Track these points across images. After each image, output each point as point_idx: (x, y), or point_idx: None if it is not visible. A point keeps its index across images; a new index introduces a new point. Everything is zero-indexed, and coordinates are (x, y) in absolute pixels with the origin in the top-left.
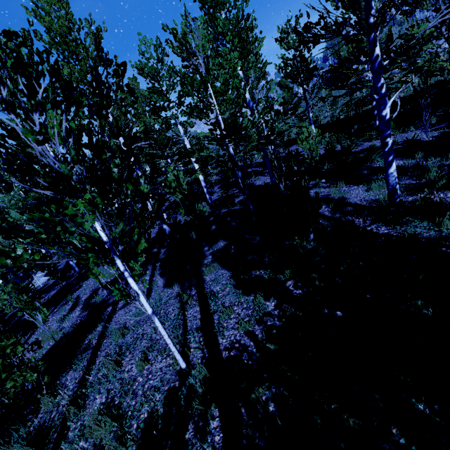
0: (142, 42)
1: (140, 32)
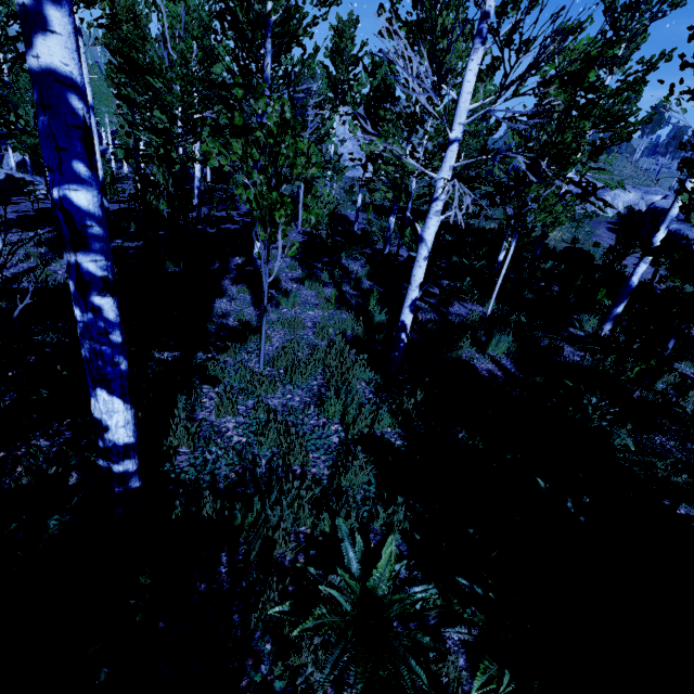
0: None
1: None
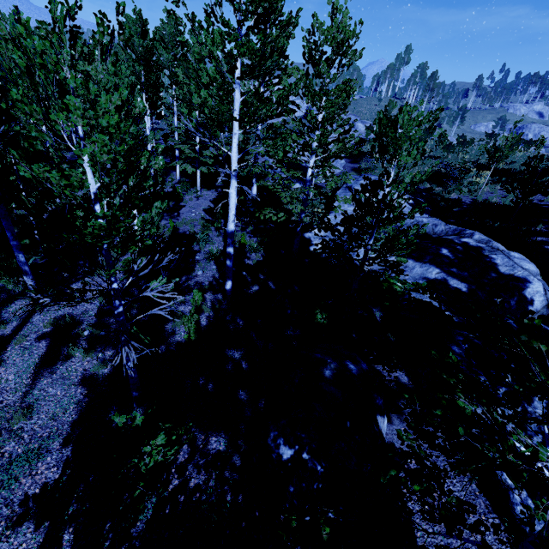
0: None
1: None
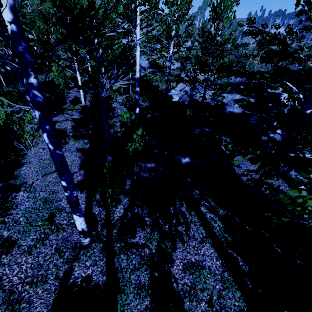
0: None
1: None
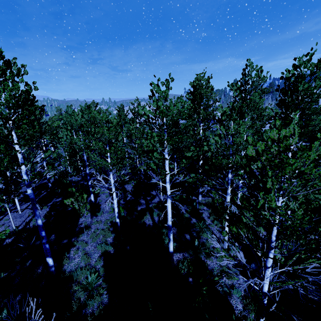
0: (68, 109)
1: (68, 106)
